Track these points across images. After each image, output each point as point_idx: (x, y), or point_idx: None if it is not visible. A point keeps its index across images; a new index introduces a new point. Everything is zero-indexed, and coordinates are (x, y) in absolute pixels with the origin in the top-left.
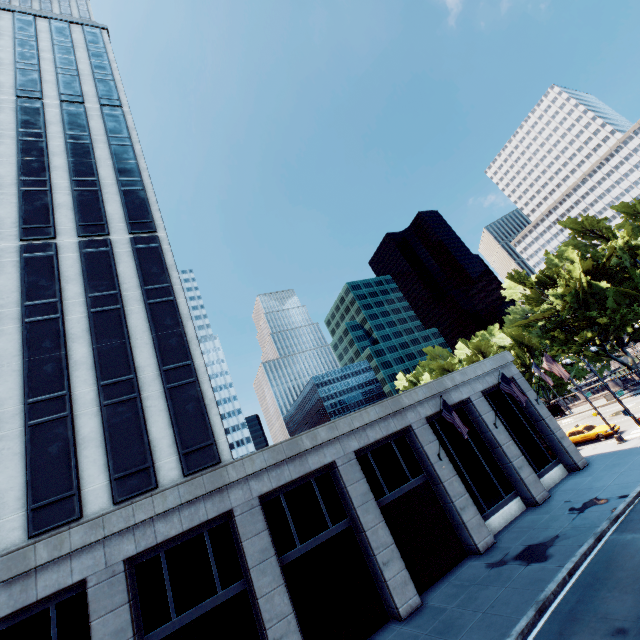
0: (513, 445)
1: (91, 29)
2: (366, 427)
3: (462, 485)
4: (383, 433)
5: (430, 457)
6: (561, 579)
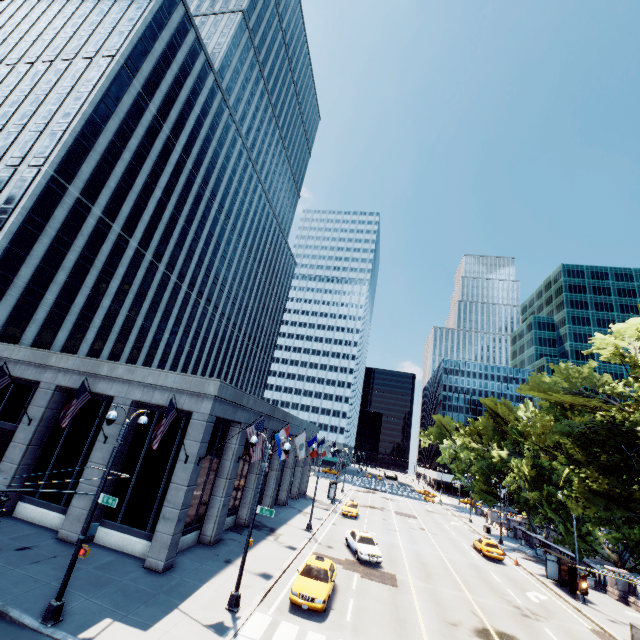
0: (100, 471)
1: None
2: (13, 361)
3: (21, 456)
4: (17, 373)
5: (25, 416)
6: None
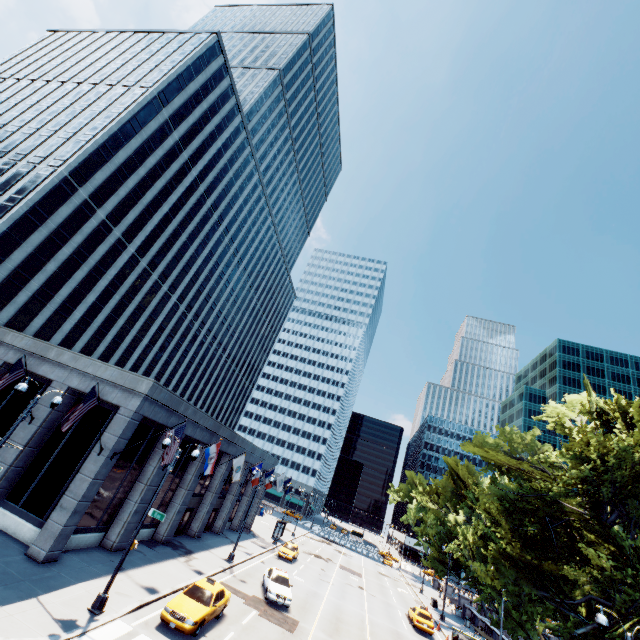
0: (17, 450)
1: (204, 35)
2: None
3: None
4: None
5: None
6: None
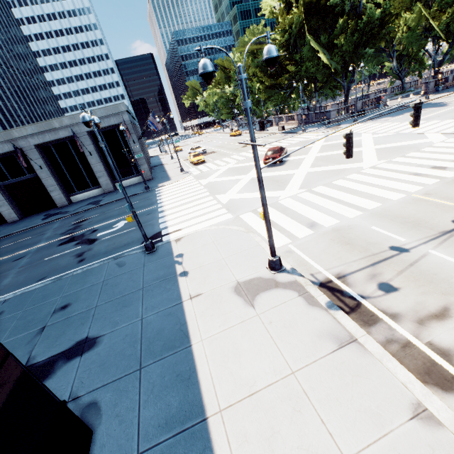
0: (100, 166)
1: None
2: None
3: (54, 182)
4: None
5: (34, 167)
6: (25, 229)
